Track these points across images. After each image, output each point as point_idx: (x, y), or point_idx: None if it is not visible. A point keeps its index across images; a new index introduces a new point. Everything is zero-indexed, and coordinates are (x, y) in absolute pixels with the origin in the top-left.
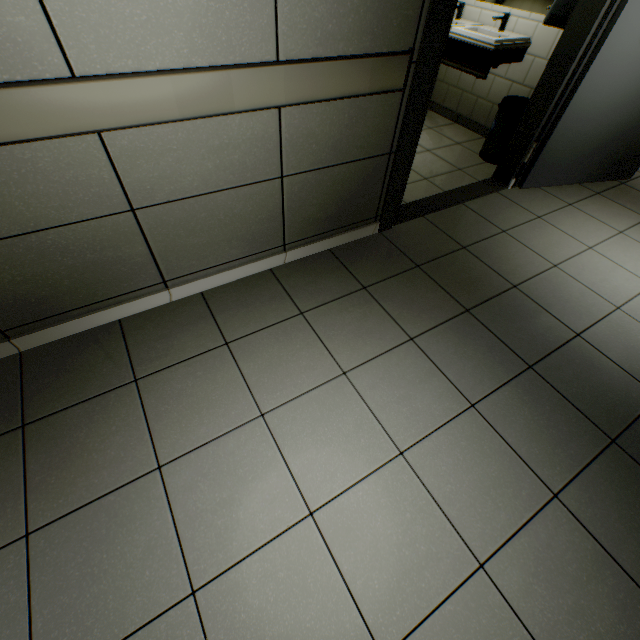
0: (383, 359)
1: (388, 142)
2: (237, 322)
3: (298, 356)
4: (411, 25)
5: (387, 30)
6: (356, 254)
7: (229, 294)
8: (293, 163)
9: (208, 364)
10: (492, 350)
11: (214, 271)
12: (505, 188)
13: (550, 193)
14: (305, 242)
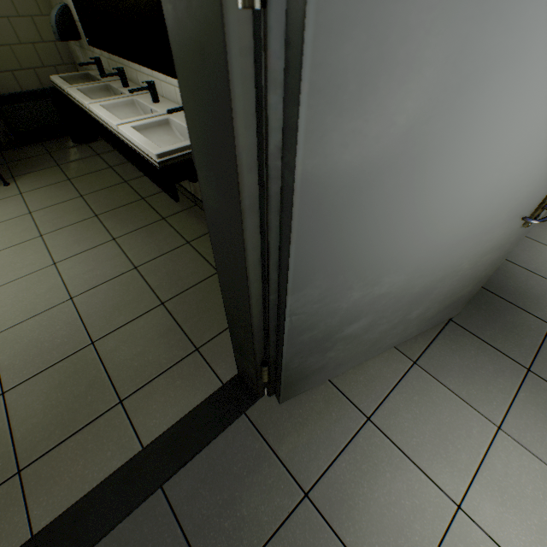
0: None
1: None
2: None
3: None
4: None
5: None
6: None
7: None
8: None
9: (524, 244)
10: None
11: None
12: None
13: None
14: None
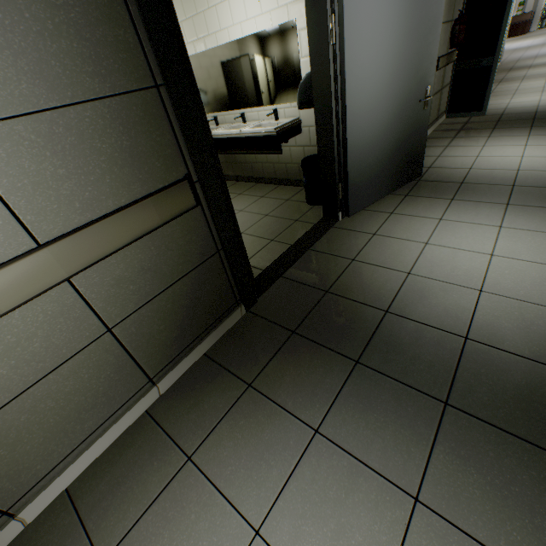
0: (295, 480)
1: (211, 244)
2: (113, 516)
3: (196, 534)
4: (176, 159)
5: (153, 171)
6: (232, 346)
7: (101, 473)
8: (116, 312)
9: None
10: (401, 401)
11: (74, 456)
12: (337, 221)
13: (372, 210)
14: (174, 363)
